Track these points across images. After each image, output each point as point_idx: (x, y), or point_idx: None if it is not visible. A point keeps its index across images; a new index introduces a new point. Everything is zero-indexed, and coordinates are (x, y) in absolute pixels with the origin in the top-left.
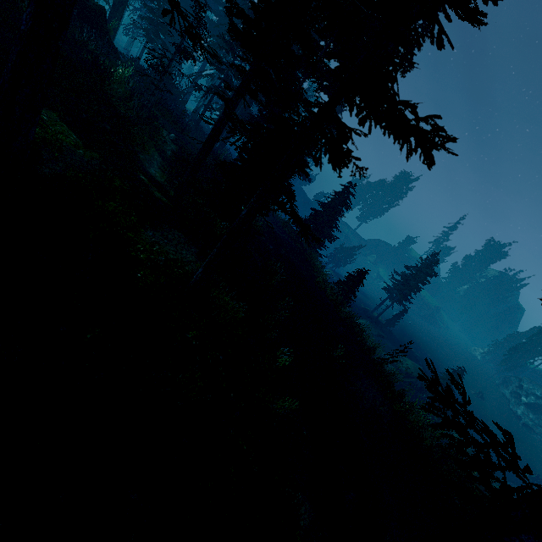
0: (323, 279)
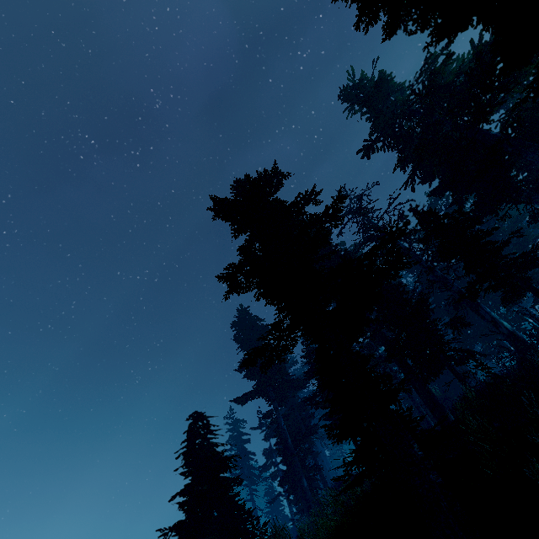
0: None
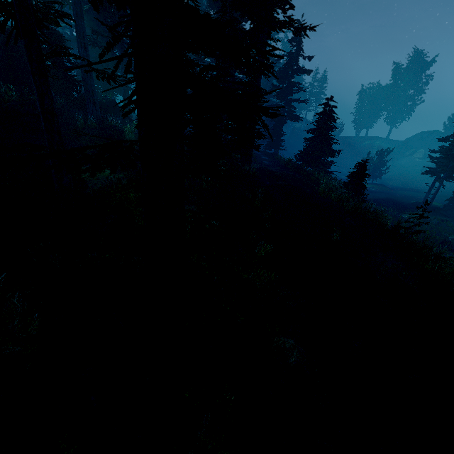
0: (329, 189)
